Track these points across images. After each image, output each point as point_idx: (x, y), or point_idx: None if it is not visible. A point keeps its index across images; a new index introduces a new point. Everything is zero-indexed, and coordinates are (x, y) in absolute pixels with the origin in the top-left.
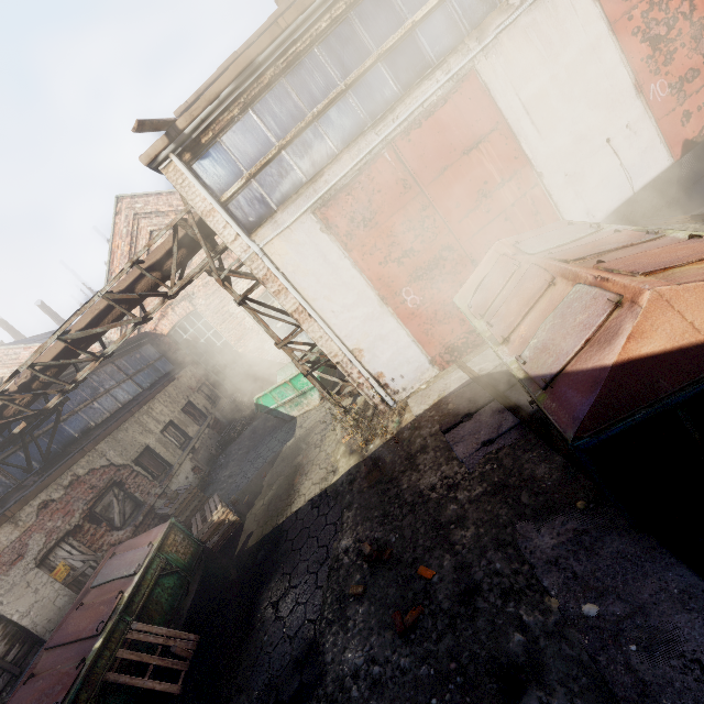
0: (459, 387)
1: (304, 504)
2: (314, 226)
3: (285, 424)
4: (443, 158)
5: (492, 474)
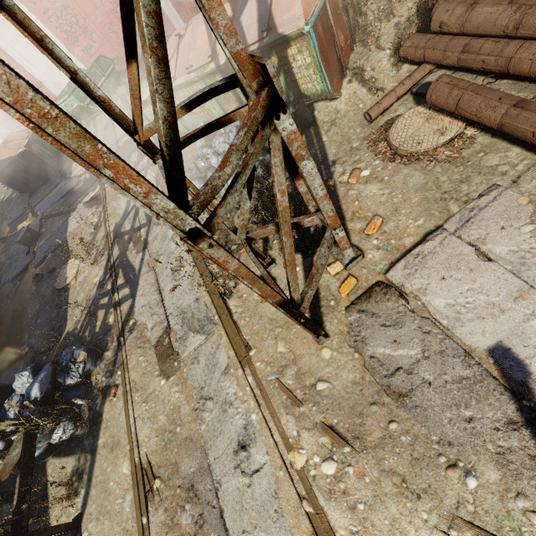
0: None
1: None
2: None
3: None
4: None
5: None
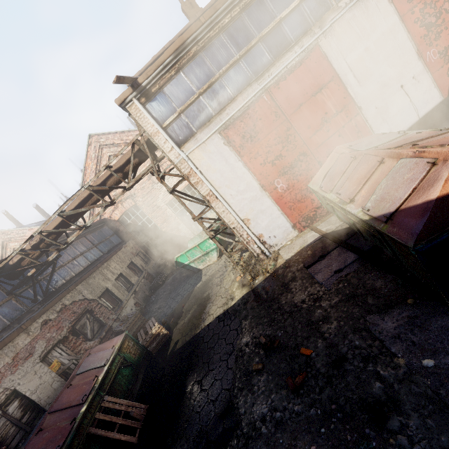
0: (313, 241)
1: (213, 320)
2: (219, 141)
3: (194, 274)
4: (300, 99)
5: (344, 289)
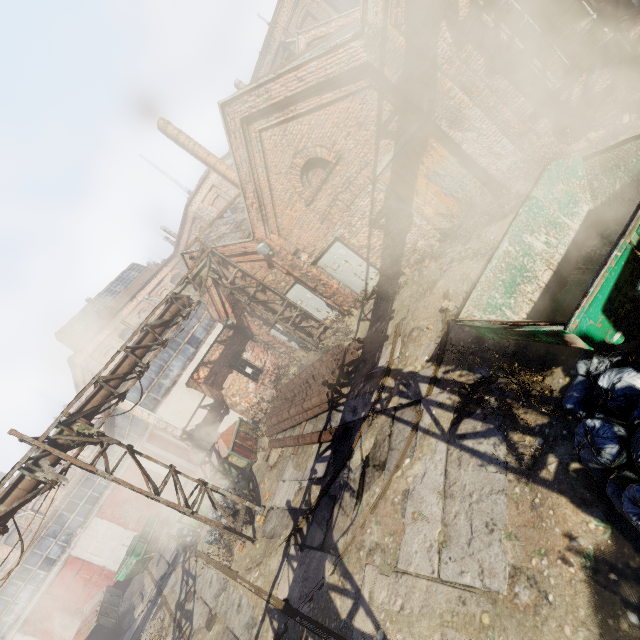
0: None
1: None
2: (19, 636)
3: None
4: (67, 583)
5: None
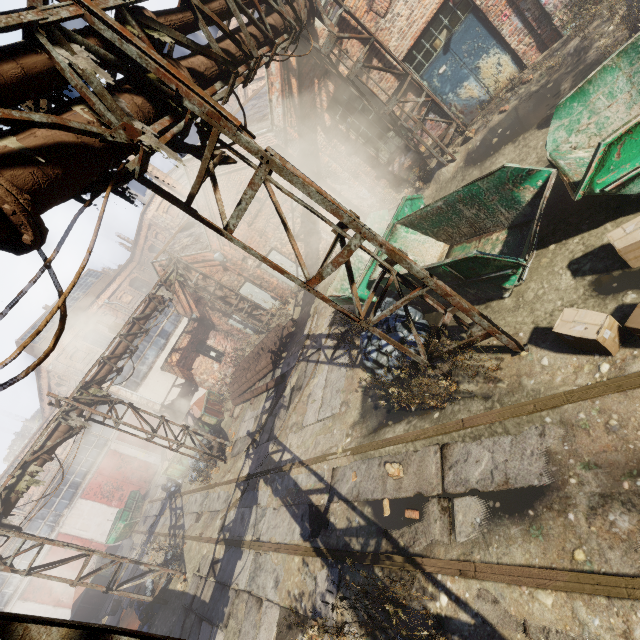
0: None
1: None
2: (20, 603)
3: None
4: (60, 556)
5: None
